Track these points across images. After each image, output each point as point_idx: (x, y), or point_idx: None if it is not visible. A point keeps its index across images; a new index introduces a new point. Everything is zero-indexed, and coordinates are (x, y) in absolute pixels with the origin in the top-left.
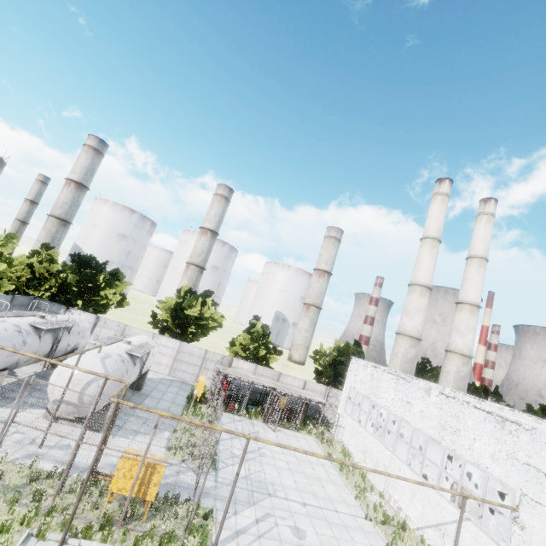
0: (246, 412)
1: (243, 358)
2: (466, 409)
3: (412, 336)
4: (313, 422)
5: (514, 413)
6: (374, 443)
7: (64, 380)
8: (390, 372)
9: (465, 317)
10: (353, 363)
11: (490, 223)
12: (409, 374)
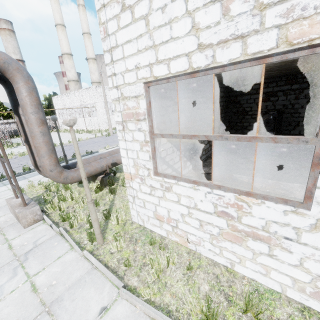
0: (16, 136)
1: None
2: (82, 91)
3: (74, 80)
4: (51, 130)
5: None
6: None
7: None
8: (65, 94)
9: (92, 66)
10: (53, 99)
11: (84, 12)
12: None
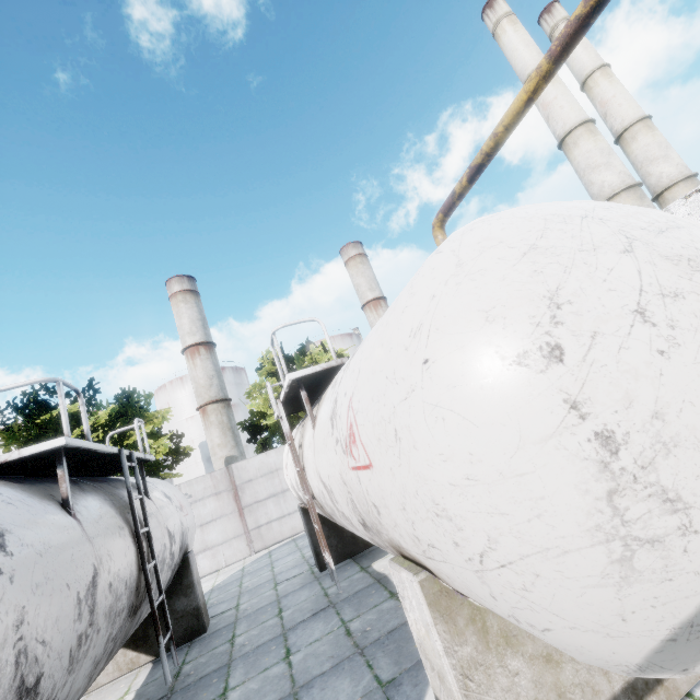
0: None
1: None
2: None
3: (631, 185)
4: None
5: None
6: None
7: (665, 327)
8: None
9: (648, 138)
10: None
11: None
12: None
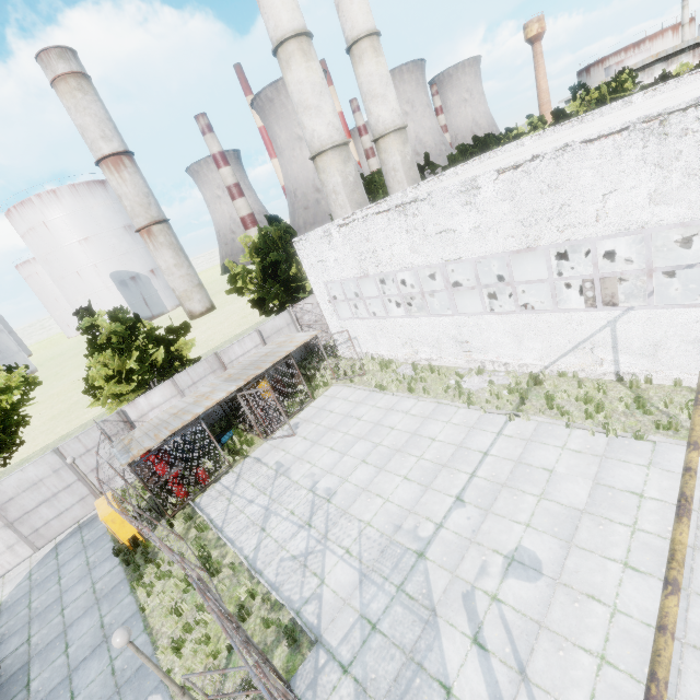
0: (232, 454)
1: (138, 391)
2: (568, 160)
3: (337, 145)
4: (313, 366)
5: (464, 168)
6: (418, 323)
7: None
8: (379, 211)
9: (373, 66)
10: (302, 247)
11: None
12: (365, 205)
